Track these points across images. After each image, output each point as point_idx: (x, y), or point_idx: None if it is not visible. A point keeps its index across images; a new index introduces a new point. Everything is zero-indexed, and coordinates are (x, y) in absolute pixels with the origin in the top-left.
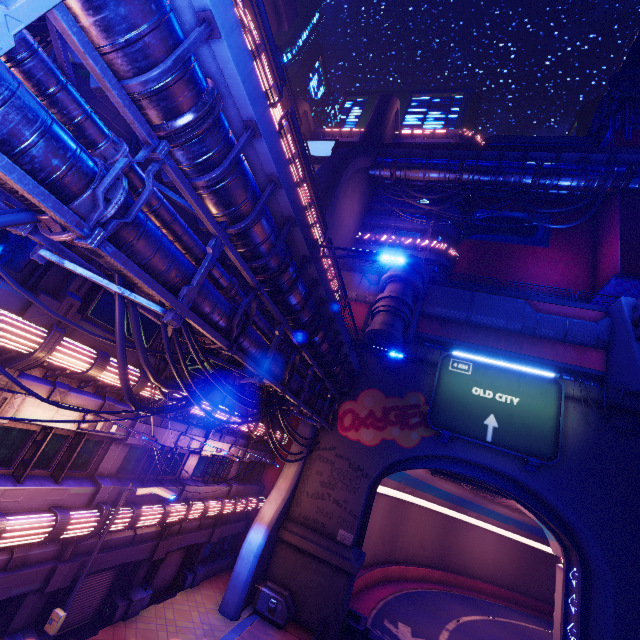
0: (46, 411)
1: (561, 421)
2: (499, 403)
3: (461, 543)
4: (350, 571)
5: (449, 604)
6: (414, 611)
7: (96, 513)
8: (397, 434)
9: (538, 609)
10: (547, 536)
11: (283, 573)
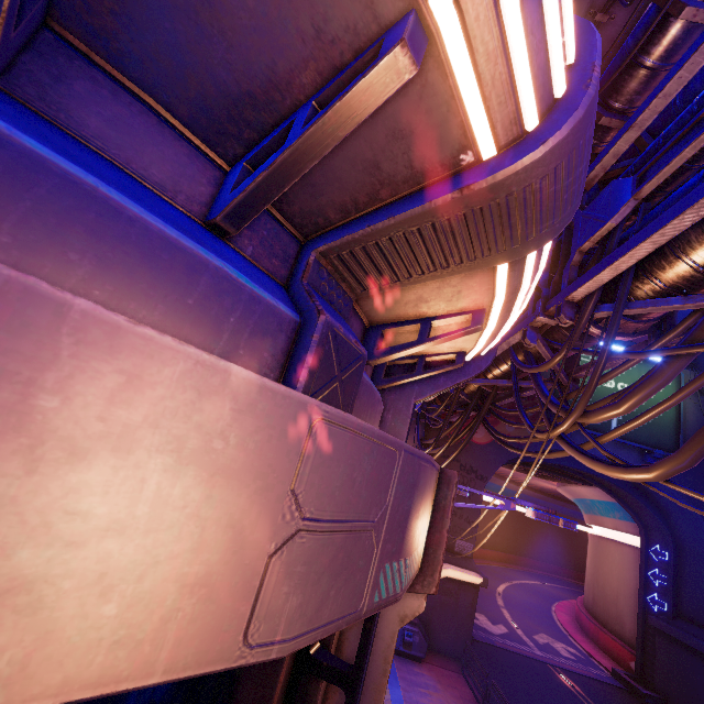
0: None
1: (682, 411)
2: None
3: None
4: (480, 584)
5: None
6: None
7: None
8: (512, 429)
9: (525, 564)
10: (597, 513)
11: None
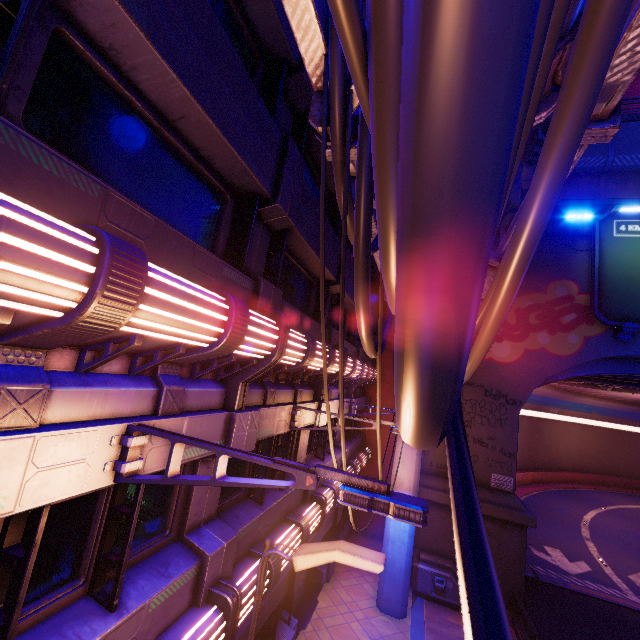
0: None
1: None
2: None
3: (546, 441)
4: (526, 524)
5: (560, 505)
6: (543, 526)
7: (215, 616)
8: (546, 341)
9: (627, 486)
10: None
11: (430, 537)
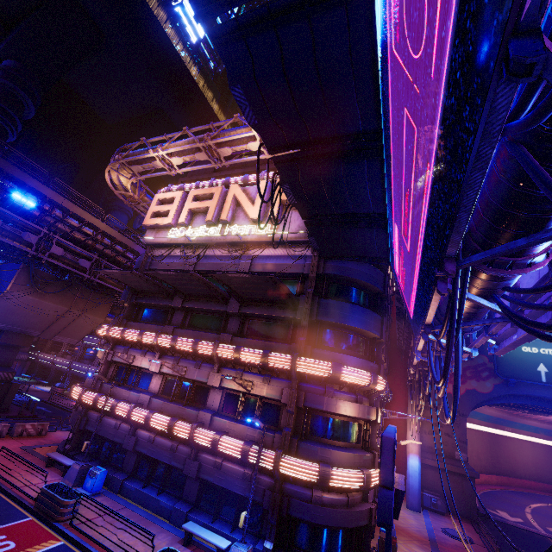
0: None
1: None
2: (544, 355)
3: (505, 452)
4: (474, 476)
5: (515, 497)
6: (498, 503)
7: None
8: (475, 385)
9: None
10: None
11: (427, 483)
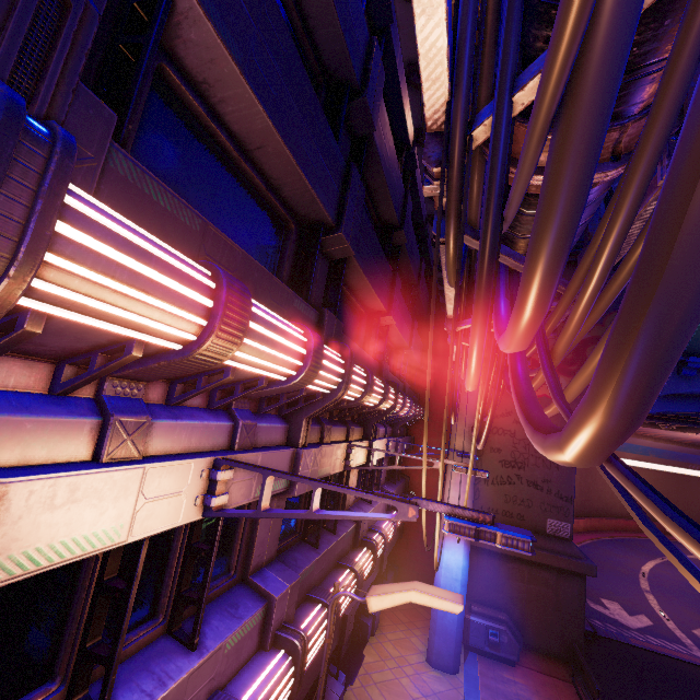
0: (105, 505)
1: None
2: None
3: (599, 485)
4: (585, 573)
5: (616, 555)
6: (598, 577)
7: (284, 660)
8: None
9: None
10: None
11: (481, 587)
